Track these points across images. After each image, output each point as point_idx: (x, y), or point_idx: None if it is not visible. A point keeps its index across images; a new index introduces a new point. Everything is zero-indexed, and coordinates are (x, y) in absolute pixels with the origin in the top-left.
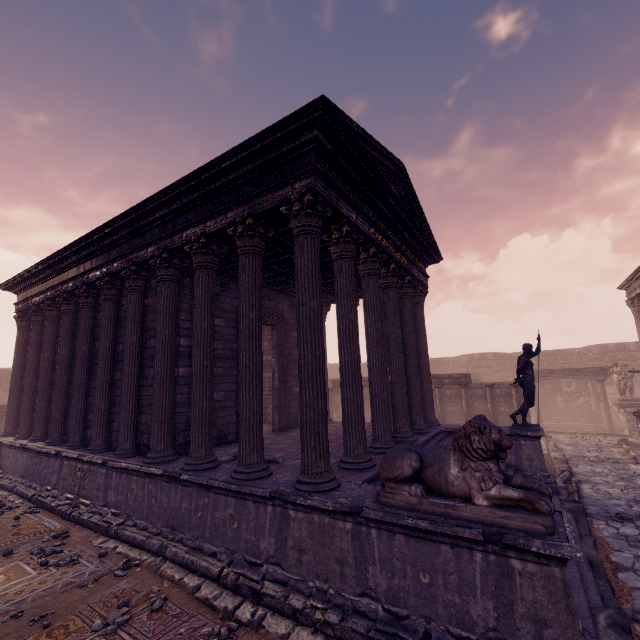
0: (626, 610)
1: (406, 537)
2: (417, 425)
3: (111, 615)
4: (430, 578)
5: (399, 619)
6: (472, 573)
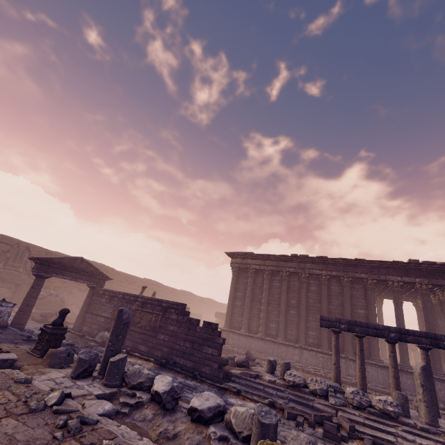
0: None
1: None
2: None
3: None
4: None
5: None
6: None
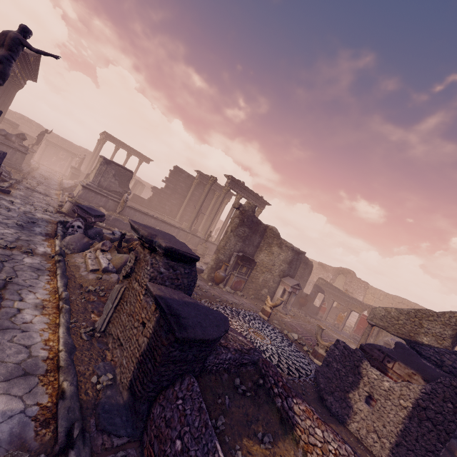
0: (31, 175)
1: None
2: None
3: None
4: None
5: None
6: (9, 152)
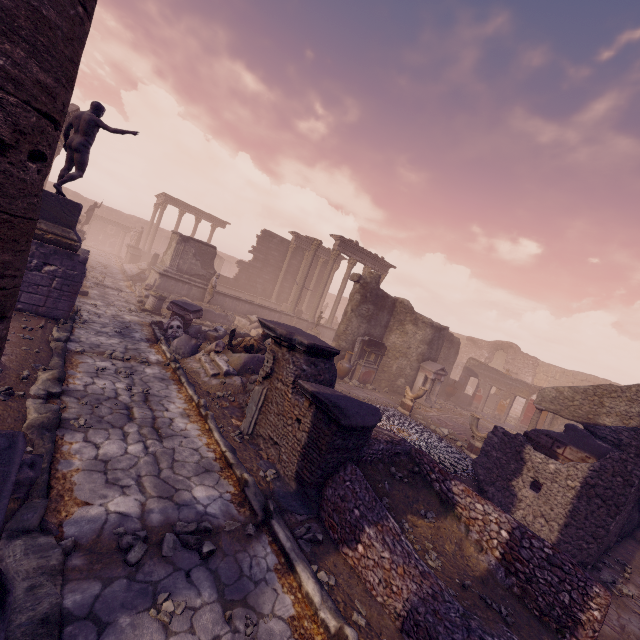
0: (89, 265)
1: None
2: None
3: None
4: None
5: None
6: None
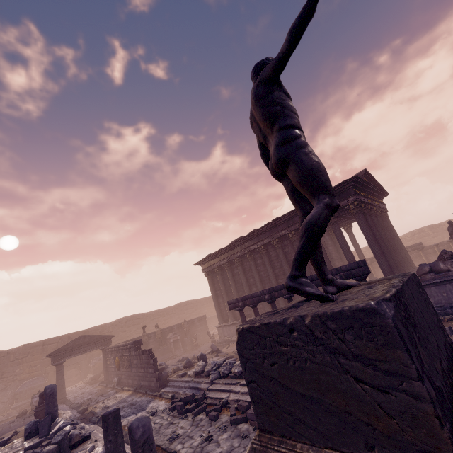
0: None
1: (434, 287)
2: (410, 270)
3: None
4: (446, 294)
5: (441, 307)
6: None
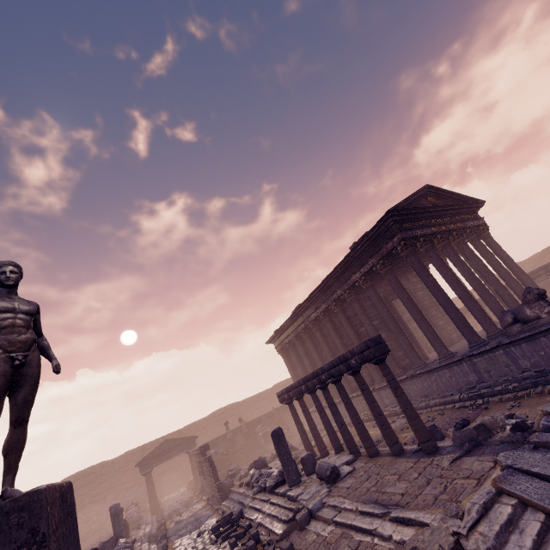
0: None
1: (525, 343)
2: None
3: (427, 418)
4: (543, 352)
5: (541, 372)
6: None
